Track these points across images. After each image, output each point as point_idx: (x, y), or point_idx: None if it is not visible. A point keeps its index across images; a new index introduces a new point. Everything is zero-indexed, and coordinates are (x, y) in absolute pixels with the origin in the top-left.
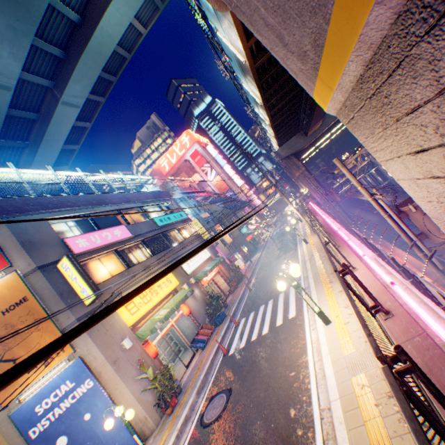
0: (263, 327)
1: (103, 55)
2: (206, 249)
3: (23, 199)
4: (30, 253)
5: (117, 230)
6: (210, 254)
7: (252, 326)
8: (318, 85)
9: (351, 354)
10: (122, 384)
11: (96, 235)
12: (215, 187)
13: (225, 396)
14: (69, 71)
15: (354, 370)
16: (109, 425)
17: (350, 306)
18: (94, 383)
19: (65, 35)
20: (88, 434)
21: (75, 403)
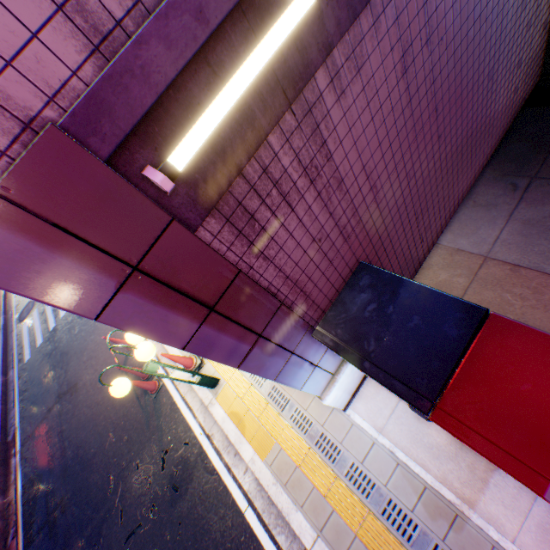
0: None
1: None
2: None
3: None
4: None
5: None
6: None
7: None
8: None
9: None
10: None
11: None
12: None
13: None
14: None
15: None
16: None
17: None
18: None
19: None
20: None
21: None
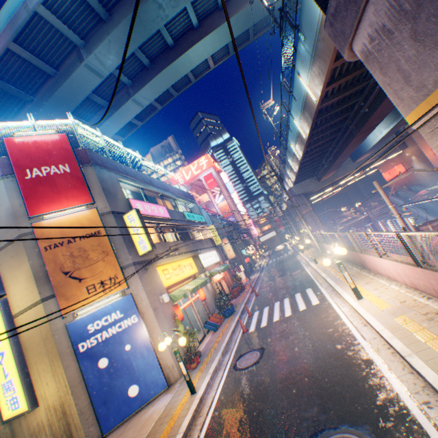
0: (284, 313)
1: (179, 74)
2: (217, 254)
3: (106, 158)
4: (107, 198)
5: (161, 208)
6: (219, 259)
7: (270, 314)
8: (421, 106)
9: (389, 308)
10: (158, 329)
11: (148, 205)
12: (220, 210)
13: (258, 351)
14: (149, 78)
15: (395, 314)
16: (163, 346)
17: (378, 288)
18: (138, 320)
19: (157, 51)
20: (125, 363)
21: (120, 332)
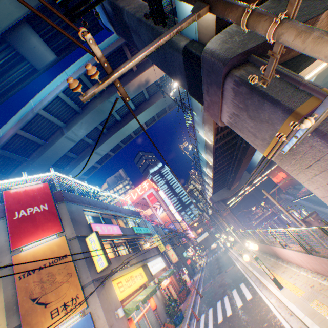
0: (226, 312)
1: (125, 134)
2: (162, 260)
3: (75, 195)
4: (74, 226)
5: (115, 227)
6: (165, 265)
7: (214, 315)
8: (267, 148)
9: (304, 294)
10: None
11: (105, 226)
12: (161, 219)
13: None
14: (106, 138)
15: (309, 300)
16: None
17: (292, 276)
18: None
19: (111, 124)
20: None
21: None
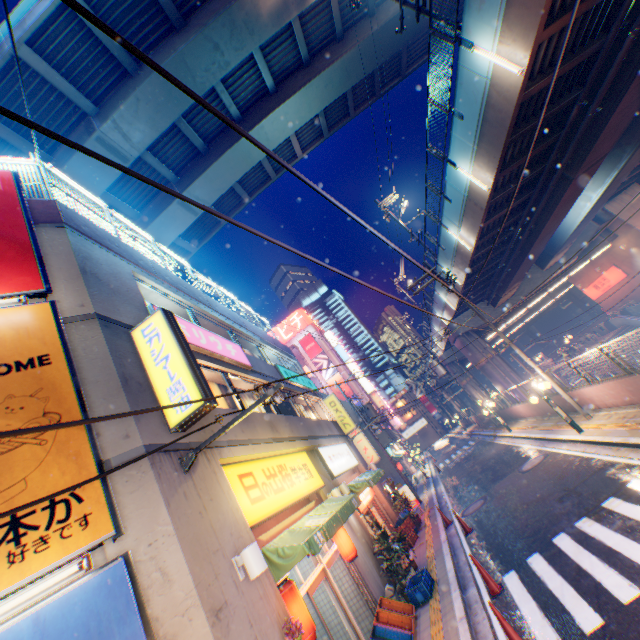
0: (638, 564)
1: (251, 159)
2: (350, 451)
3: (107, 233)
4: (90, 289)
5: (230, 345)
6: (357, 461)
7: (573, 575)
8: None
9: None
10: None
11: (200, 331)
12: (332, 389)
13: None
14: (205, 166)
15: None
16: None
17: None
18: None
19: (216, 129)
20: None
21: None
